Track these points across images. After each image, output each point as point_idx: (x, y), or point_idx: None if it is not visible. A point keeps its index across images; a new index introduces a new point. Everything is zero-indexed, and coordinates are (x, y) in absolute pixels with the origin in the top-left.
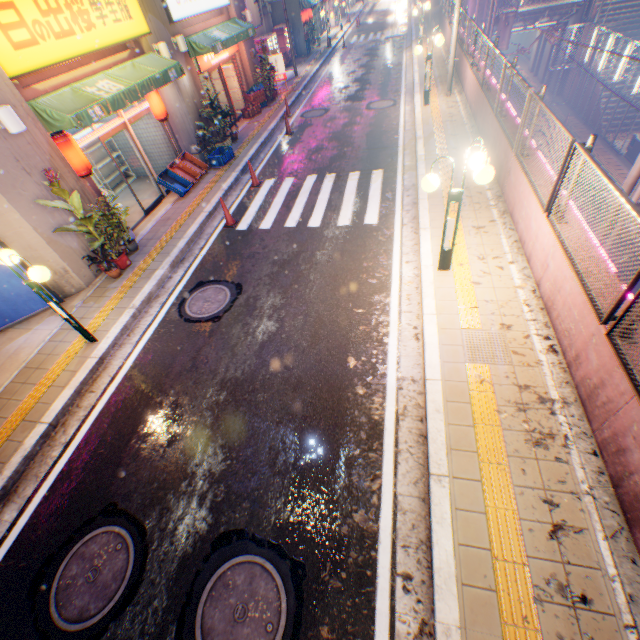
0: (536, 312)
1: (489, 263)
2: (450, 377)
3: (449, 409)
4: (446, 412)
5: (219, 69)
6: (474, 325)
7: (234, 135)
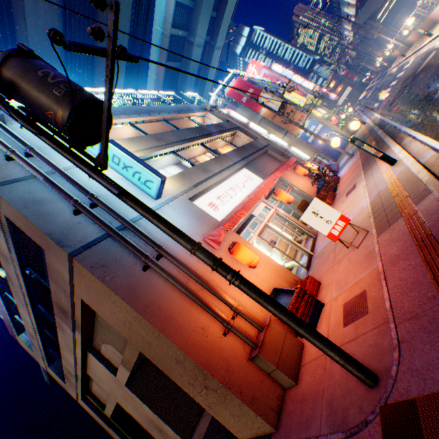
0: None
1: None
2: None
3: None
4: None
5: None
6: None
7: None
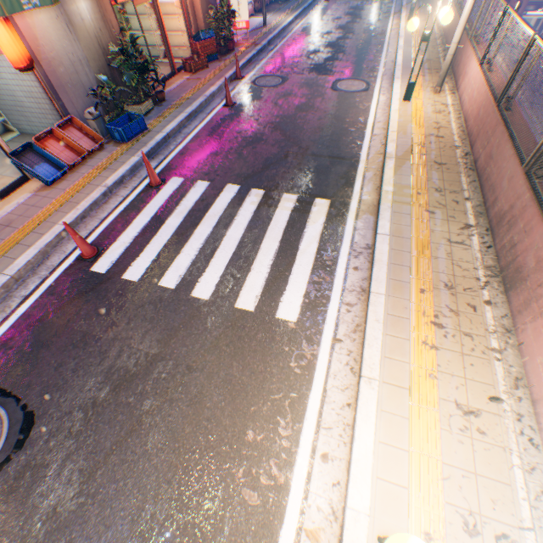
0: None
1: None
2: None
3: None
4: None
5: (154, 1)
6: None
7: (159, 95)
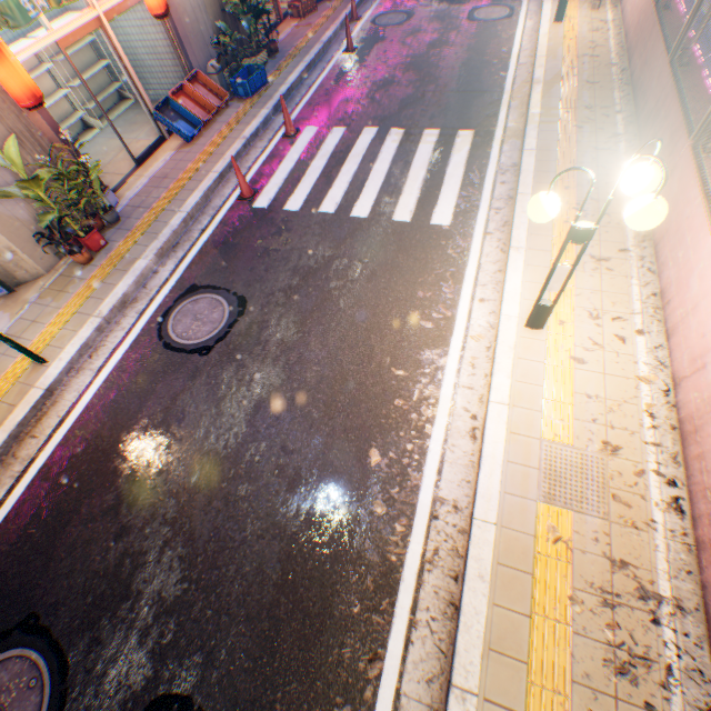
0: (663, 431)
1: (605, 327)
2: (510, 521)
3: (499, 578)
4: (494, 582)
5: None
6: (562, 436)
7: (272, 46)
